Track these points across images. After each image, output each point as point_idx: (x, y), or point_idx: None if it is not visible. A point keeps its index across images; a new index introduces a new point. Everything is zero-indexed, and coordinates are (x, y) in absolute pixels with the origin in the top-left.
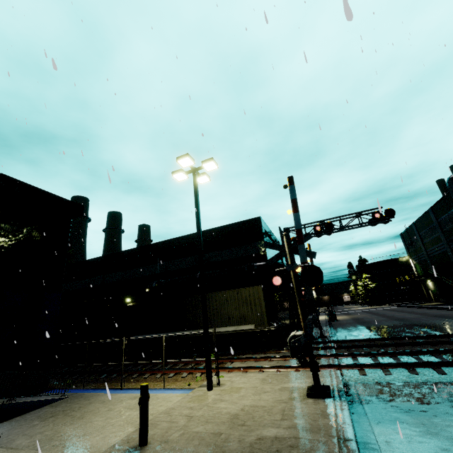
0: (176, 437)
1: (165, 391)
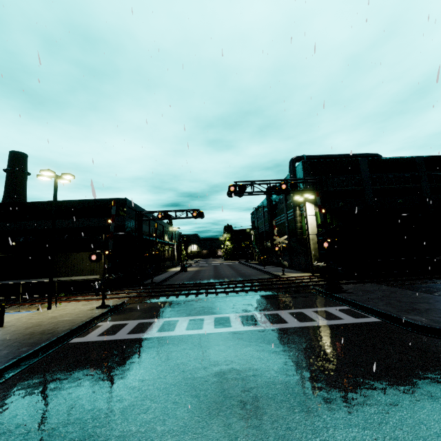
0: (19, 324)
1: (20, 312)
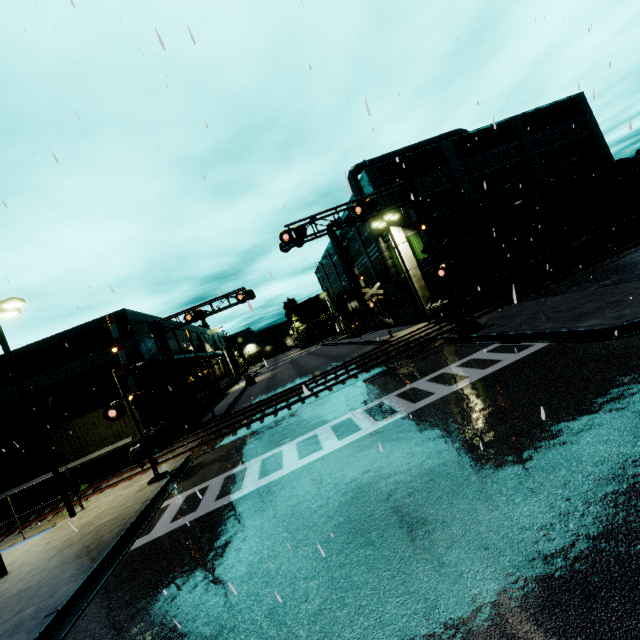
0: (34, 558)
1: (27, 540)
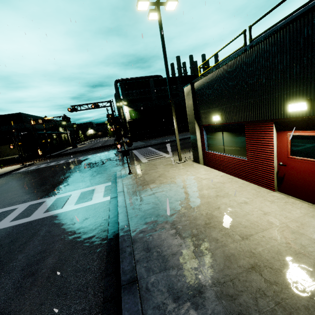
0: None
1: None
